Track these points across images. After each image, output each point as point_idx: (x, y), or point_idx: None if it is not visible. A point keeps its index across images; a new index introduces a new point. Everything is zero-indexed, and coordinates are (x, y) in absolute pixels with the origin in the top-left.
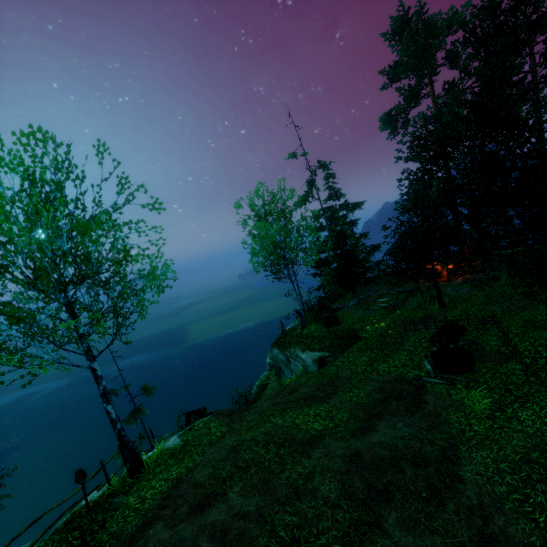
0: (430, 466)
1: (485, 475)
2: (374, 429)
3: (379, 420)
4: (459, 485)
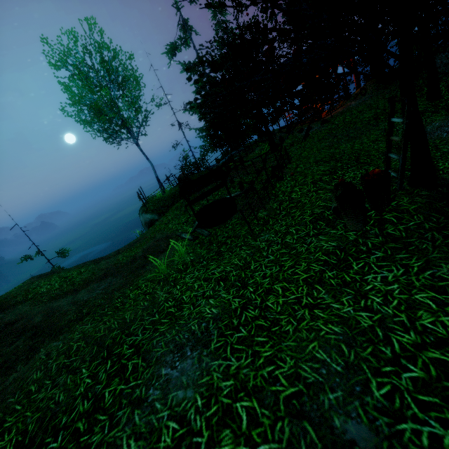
0: (37, 338)
1: (49, 356)
2: (77, 292)
3: (97, 282)
4: (20, 366)
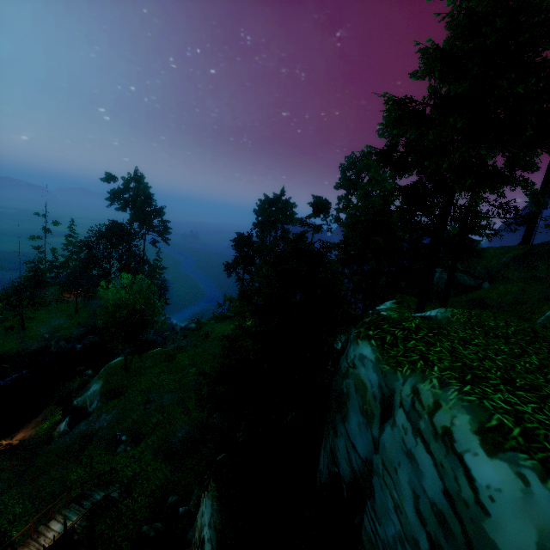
0: None
1: None
2: None
3: None
4: None
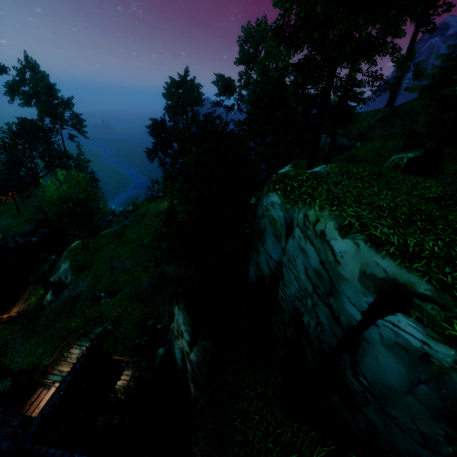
0: None
1: None
2: None
3: None
4: None
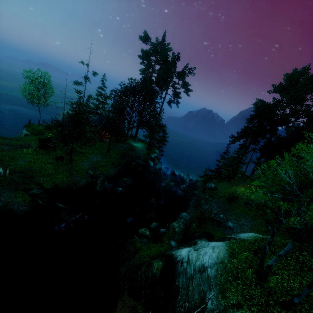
0: None
1: None
2: None
3: (5, 145)
4: None
